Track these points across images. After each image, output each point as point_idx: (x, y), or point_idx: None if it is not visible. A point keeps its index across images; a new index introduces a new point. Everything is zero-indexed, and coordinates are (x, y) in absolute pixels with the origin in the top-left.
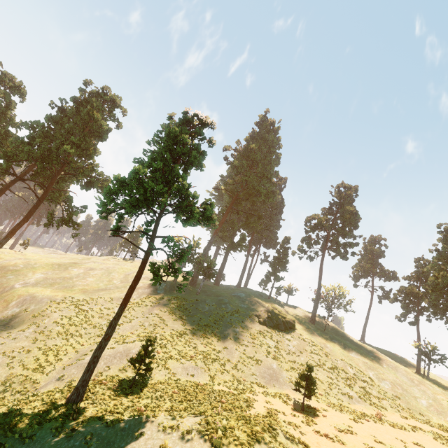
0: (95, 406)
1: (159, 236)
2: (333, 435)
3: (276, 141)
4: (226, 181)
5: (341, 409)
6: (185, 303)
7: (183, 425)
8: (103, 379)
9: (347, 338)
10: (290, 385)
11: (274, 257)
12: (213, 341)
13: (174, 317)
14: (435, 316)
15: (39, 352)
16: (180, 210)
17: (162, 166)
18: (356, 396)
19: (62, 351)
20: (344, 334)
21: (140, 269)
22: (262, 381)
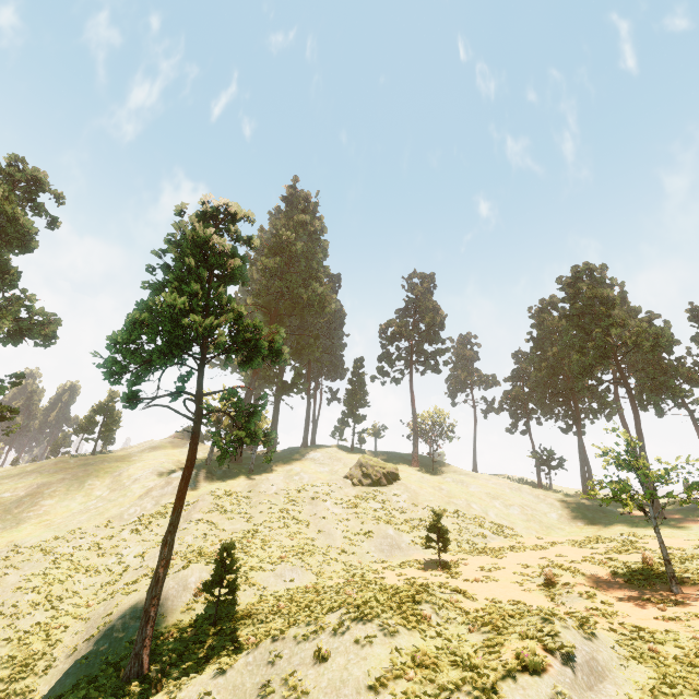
0: (176, 667)
1: (207, 393)
2: (483, 577)
3: (318, 224)
4: (256, 292)
5: (480, 552)
6: (237, 490)
7: (328, 624)
8: (164, 633)
9: (460, 472)
10: (416, 548)
11: (347, 390)
12: (300, 528)
13: (230, 515)
14: (544, 416)
15: (10, 646)
16: (230, 348)
17: (199, 289)
18: (490, 533)
19: (55, 628)
20: (455, 469)
21: (192, 449)
22: (382, 555)
